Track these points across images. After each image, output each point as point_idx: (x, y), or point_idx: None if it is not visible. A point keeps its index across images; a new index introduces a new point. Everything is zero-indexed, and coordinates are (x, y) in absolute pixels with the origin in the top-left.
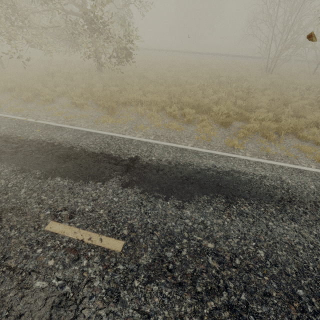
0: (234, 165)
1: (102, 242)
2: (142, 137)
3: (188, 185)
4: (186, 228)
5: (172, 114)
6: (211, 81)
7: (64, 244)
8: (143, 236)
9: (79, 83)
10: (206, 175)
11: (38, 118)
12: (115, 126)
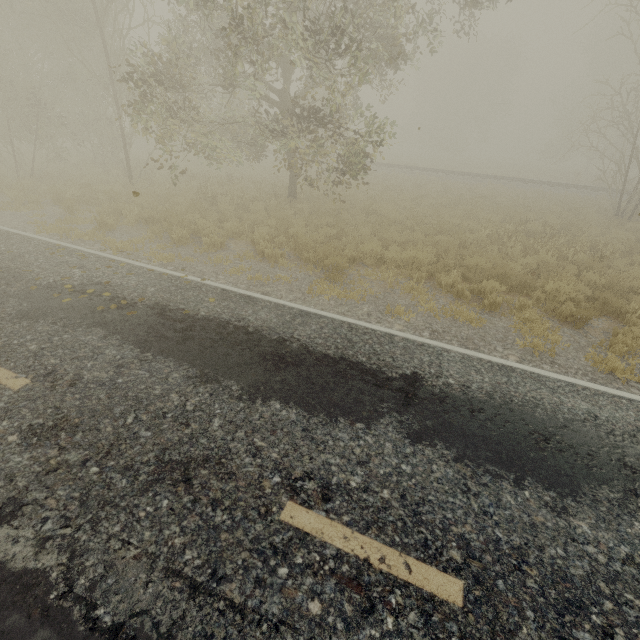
0: (639, 419)
1: (413, 574)
2: (407, 331)
3: (554, 455)
4: (596, 568)
5: (454, 290)
6: (513, 229)
7: (330, 564)
8: (501, 574)
9: (262, 217)
10: (584, 435)
11: (203, 276)
12: (345, 303)
